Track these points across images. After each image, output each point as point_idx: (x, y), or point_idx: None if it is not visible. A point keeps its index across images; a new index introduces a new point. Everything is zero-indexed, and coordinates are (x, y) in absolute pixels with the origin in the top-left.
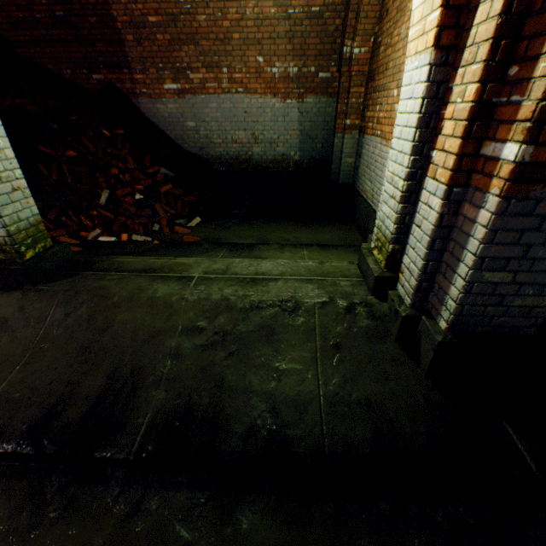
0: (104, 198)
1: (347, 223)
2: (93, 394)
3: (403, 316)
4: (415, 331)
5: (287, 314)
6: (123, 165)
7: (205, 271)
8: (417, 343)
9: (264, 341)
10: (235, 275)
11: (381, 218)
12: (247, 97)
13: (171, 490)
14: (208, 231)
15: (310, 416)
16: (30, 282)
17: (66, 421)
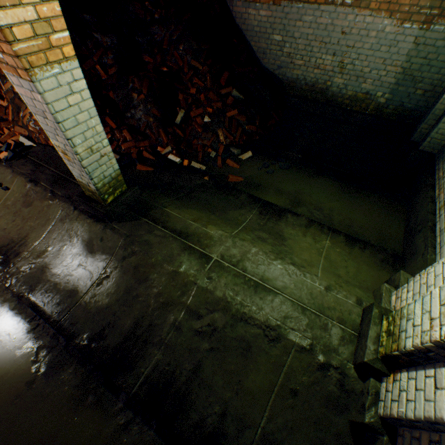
0: (179, 117)
1: (398, 205)
2: (124, 331)
3: (365, 423)
4: (371, 432)
5: (267, 340)
6: (201, 83)
7: (222, 255)
8: (367, 441)
9: (240, 353)
10: (243, 270)
11: (409, 311)
12: (353, 12)
13: (146, 425)
14: (253, 171)
15: (244, 439)
16: (108, 220)
17: (107, 345)
